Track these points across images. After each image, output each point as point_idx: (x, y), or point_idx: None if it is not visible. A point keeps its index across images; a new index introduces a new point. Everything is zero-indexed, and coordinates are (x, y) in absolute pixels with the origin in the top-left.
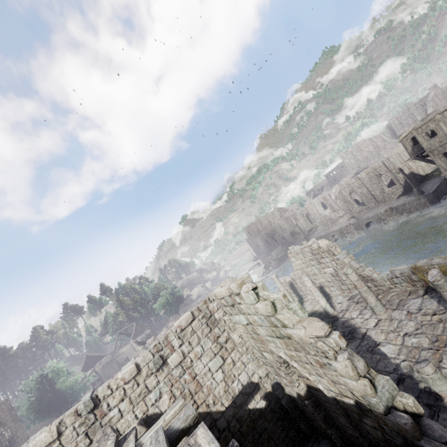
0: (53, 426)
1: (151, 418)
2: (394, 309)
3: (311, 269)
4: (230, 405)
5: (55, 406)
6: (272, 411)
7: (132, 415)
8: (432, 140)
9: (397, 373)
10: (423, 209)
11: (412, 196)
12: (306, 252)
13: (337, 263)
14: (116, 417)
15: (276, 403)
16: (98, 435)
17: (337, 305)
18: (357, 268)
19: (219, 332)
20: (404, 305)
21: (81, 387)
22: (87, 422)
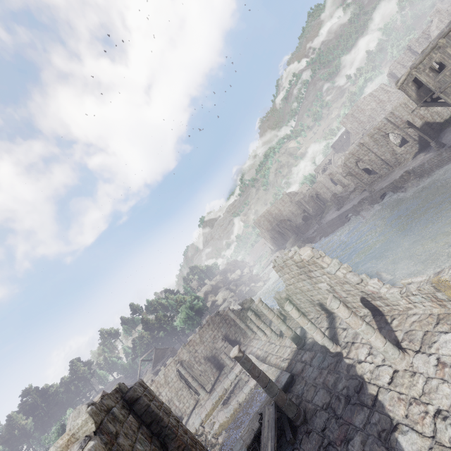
0: None
1: None
2: (416, 352)
3: (302, 284)
4: None
5: None
6: None
7: None
8: (441, 76)
9: None
10: (448, 166)
11: (431, 152)
12: (290, 265)
13: (330, 277)
14: None
15: None
16: None
17: (341, 333)
18: (356, 283)
19: None
20: (430, 345)
21: None
22: None
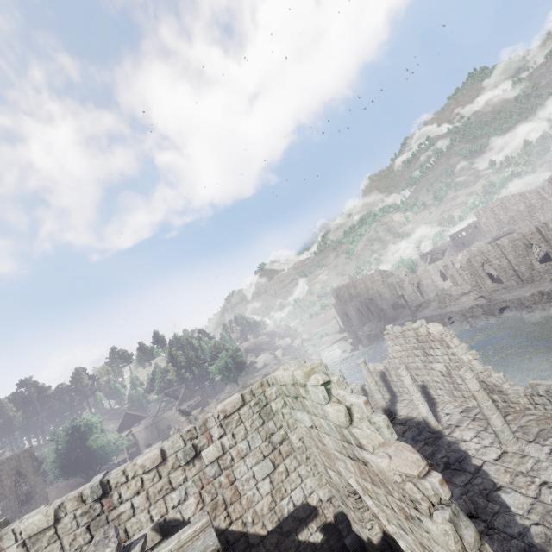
0: (51, 508)
1: (170, 524)
2: (529, 441)
3: (413, 360)
4: (273, 529)
5: (82, 466)
6: (329, 549)
7: (146, 516)
8: None
9: (523, 540)
10: None
11: None
12: (409, 336)
13: (452, 359)
14: (127, 513)
15: (338, 540)
16: (98, 535)
17: (444, 416)
18: (480, 371)
19: (274, 427)
20: (546, 438)
21: (113, 449)
22: (91, 512)
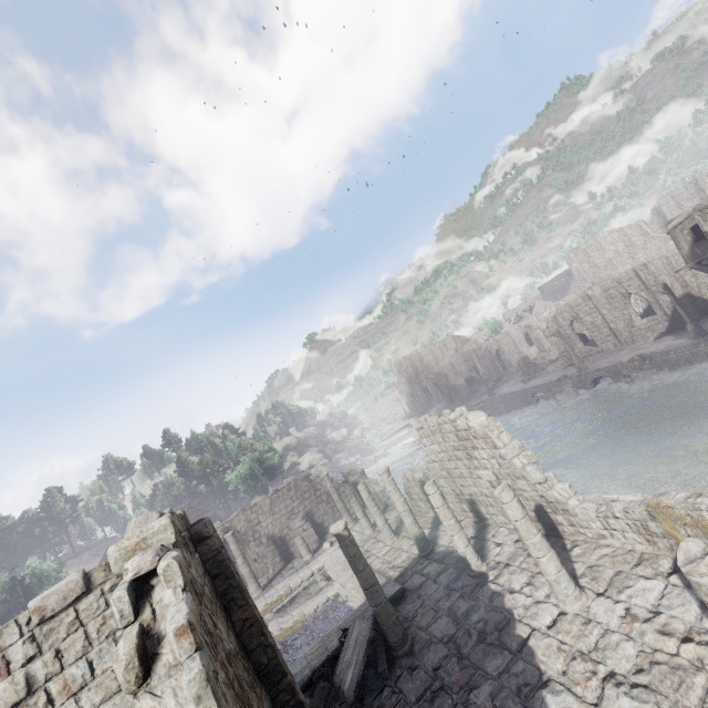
0: None
1: None
2: (598, 594)
3: (455, 465)
4: None
5: None
6: None
7: None
8: None
9: None
10: (702, 365)
11: (684, 338)
12: (447, 432)
13: (501, 464)
14: None
15: None
16: None
17: (493, 548)
18: (537, 481)
19: None
20: (621, 589)
21: None
22: None
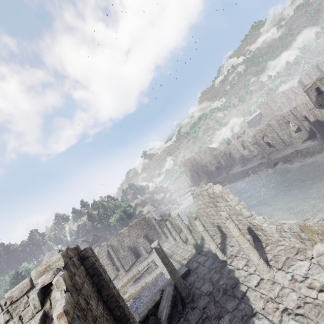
0: None
1: None
2: (278, 269)
3: (209, 210)
4: None
5: None
6: None
7: None
8: None
9: None
10: None
11: (316, 141)
12: (204, 195)
13: (230, 209)
14: None
15: None
16: None
17: (229, 248)
18: (247, 216)
19: None
20: (289, 266)
21: None
22: None
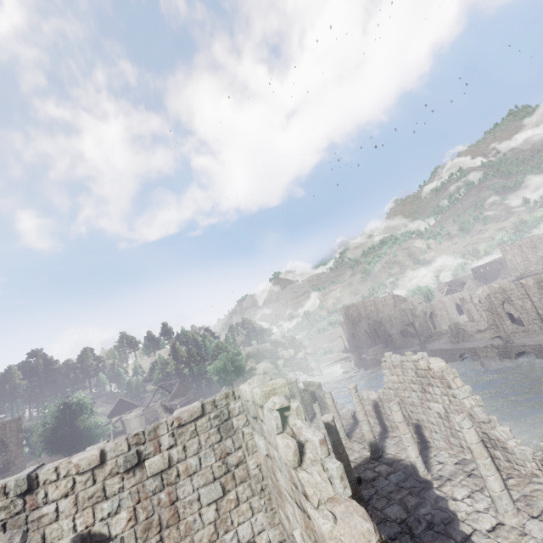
0: None
1: (94, 538)
2: (533, 516)
3: (409, 394)
4: None
5: (67, 444)
6: None
7: (70, 523)
8: None
9: None
10: None
11: None
12: (407, 368)
13: (452, 401)
14: (50, 517)
15: None
16: (2, 539)
17: (436, 465)
18: (482, 420)
19: (232, 446)
20: None
21: (98, 433)
22: (12, 508)
